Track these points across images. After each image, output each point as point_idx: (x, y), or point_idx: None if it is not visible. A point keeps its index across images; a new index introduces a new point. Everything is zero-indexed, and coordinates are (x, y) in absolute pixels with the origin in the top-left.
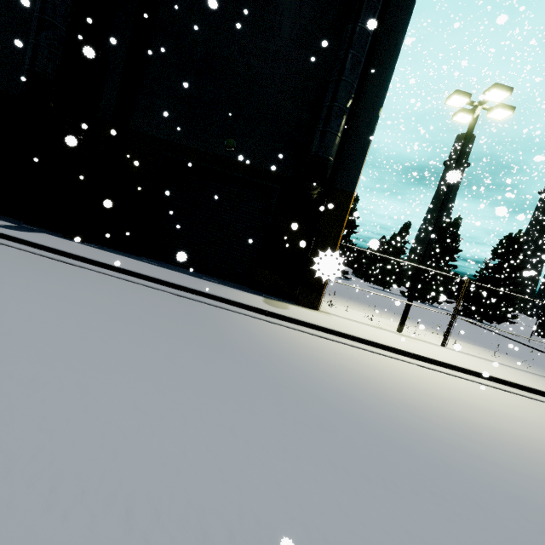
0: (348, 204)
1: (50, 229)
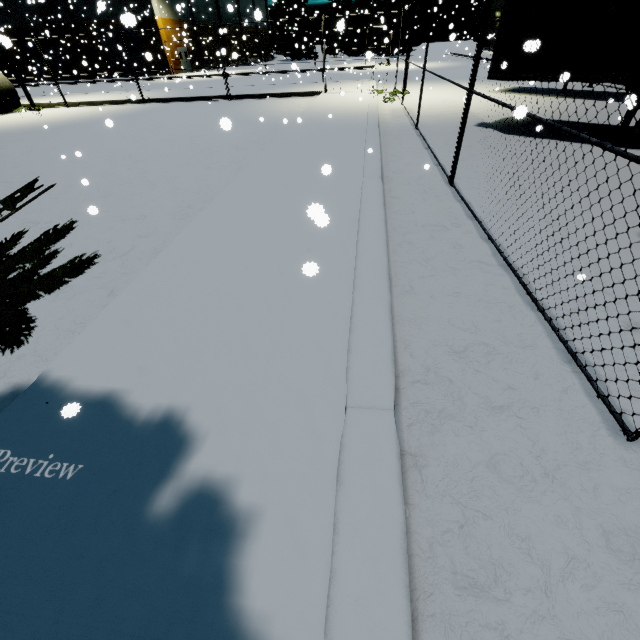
0: (157, 23)
1: (83, 79)
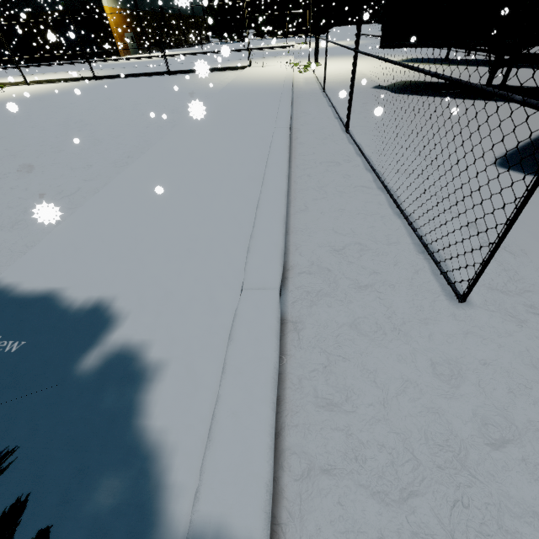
0: (105, 12)
1: (43, 63)
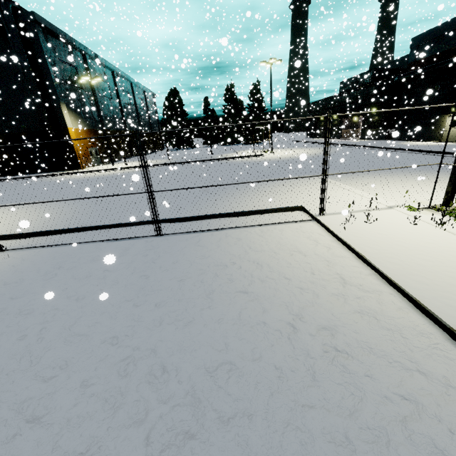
0: (68, 132)
1: None
